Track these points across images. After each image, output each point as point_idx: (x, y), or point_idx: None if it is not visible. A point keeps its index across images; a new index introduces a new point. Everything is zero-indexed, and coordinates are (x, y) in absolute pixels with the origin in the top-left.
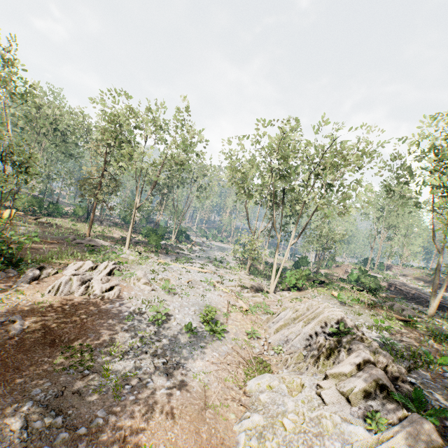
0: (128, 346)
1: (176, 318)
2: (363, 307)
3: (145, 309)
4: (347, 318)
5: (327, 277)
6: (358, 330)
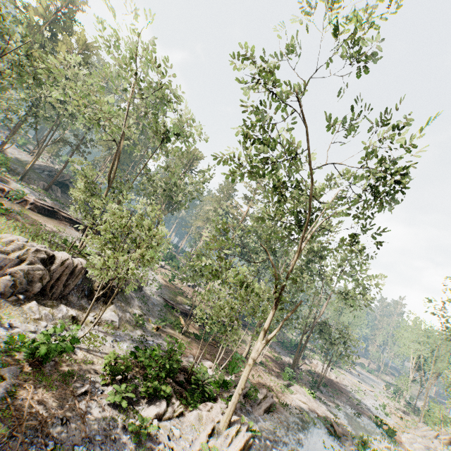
0: (356, 400)
1: (367, 401)
2: None
3: (353, 391)
4: None
5: None
6: None
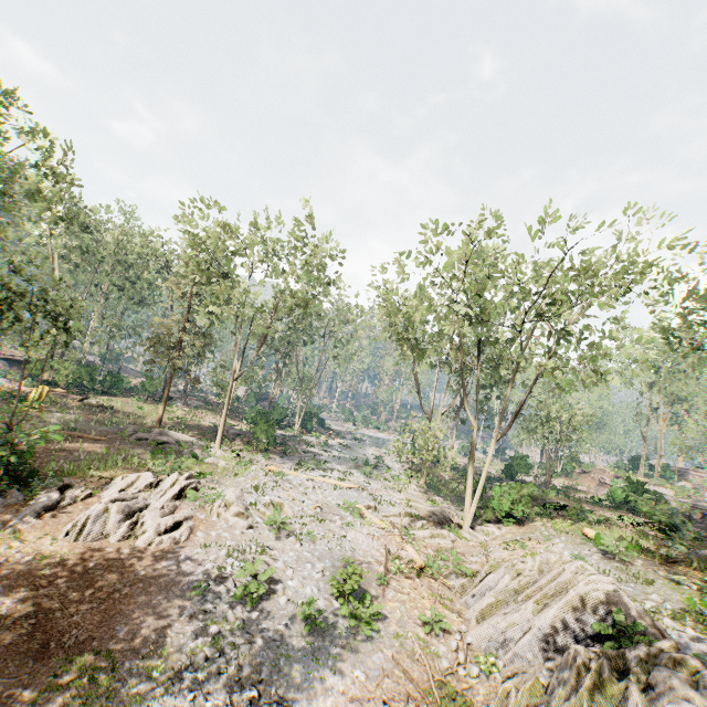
0: (187, 656)
1: (286, 586)
2: (651, 563)
3: (231, 567)
4: (628, 598)
5: (567, 494)
6: (656, 626)
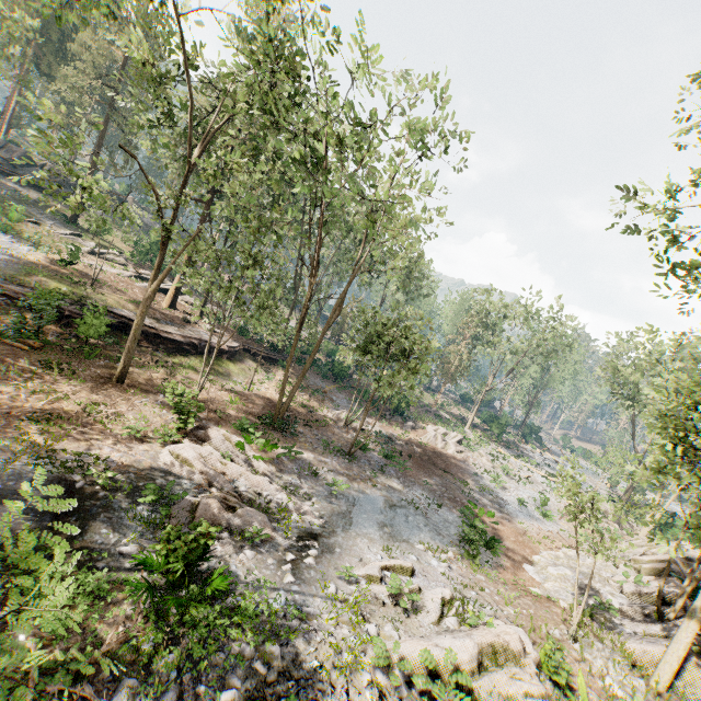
0: (475, 488)
1: (510, 492)
2: None
3: (486, 475)
4: None
5: None
6: None
